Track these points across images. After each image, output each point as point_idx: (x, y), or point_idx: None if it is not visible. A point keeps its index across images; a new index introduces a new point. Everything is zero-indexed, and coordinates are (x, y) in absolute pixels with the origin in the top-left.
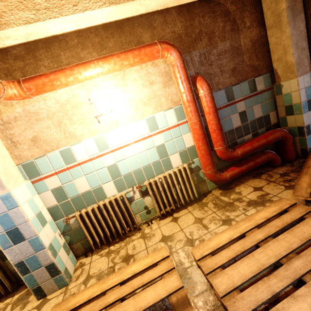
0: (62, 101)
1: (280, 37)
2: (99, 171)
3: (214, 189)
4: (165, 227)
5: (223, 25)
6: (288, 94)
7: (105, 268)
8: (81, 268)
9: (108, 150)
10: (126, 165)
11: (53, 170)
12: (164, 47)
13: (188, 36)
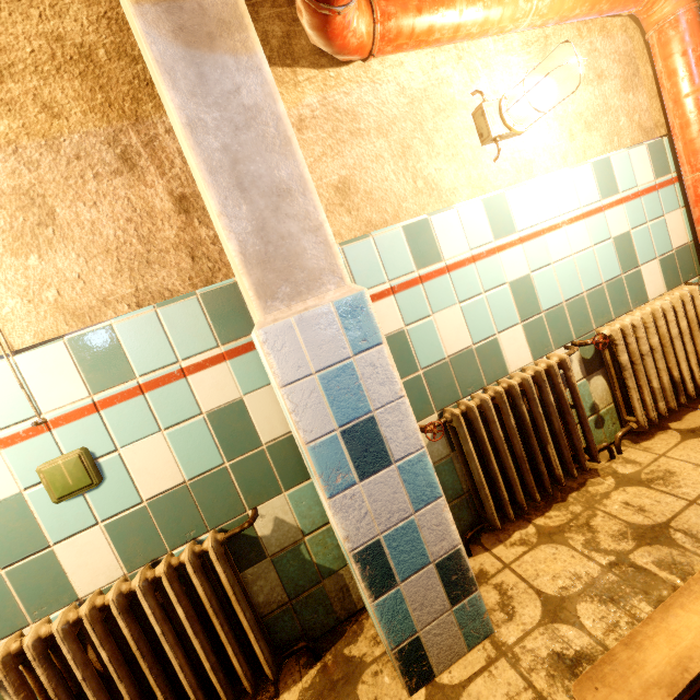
0: (414, 91)
1: None
2: (493, 295)
3: None
4: (686, 452)
5: None
6: None
7: (596, 571)
8: (488, 584)
9: (512, 237)
10: (550, 284)
11: (385, 280)
12: None
13: None
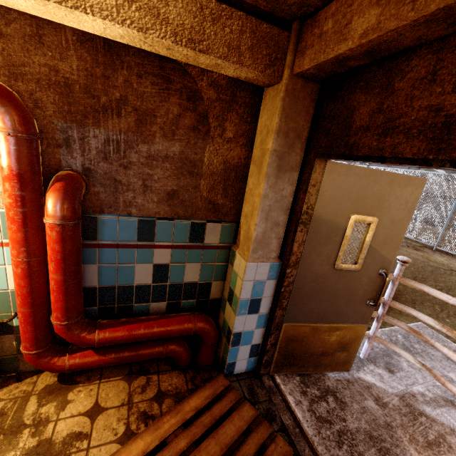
0: None
1: (255, 186)
2: None
3: None
4: None
5: (179, 113)
6: (236, 273)
7: None
8: None
9: None
10: None
11: None
12: None
13: (90, 94)
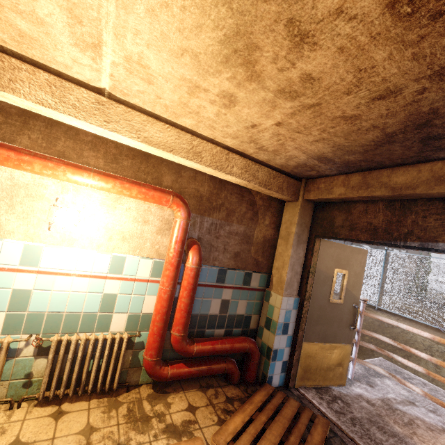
0: (20, 182)
1: (284, 251)
2: None
3: (146, 384)
4: (33, 424)
5: (246, 211)
6: (272, 306)
7: None
8: None
9: (33, 268)
10: (44, 300)
11: None
12: (176, 202)
13: (209, 201)
